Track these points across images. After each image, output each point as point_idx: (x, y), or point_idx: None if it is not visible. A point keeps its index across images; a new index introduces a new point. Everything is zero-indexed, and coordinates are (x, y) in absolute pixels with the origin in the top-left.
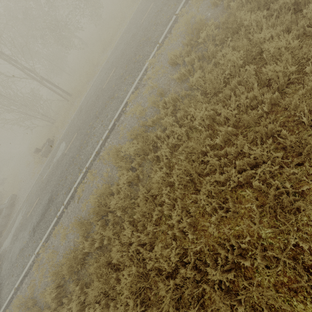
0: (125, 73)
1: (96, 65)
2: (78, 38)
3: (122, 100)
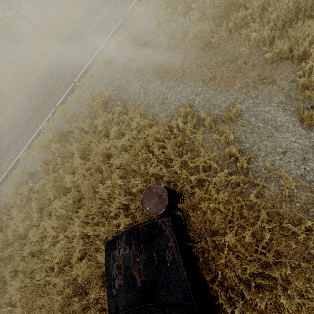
0: (31, 118)
1: (31, 73)
2: (26, 20)
3: (18, 151)
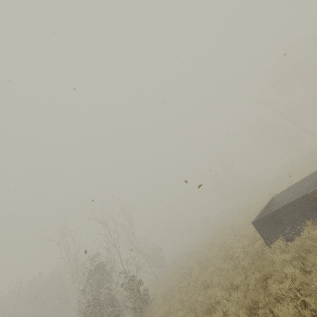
0: None
1: None
2: None
3: None
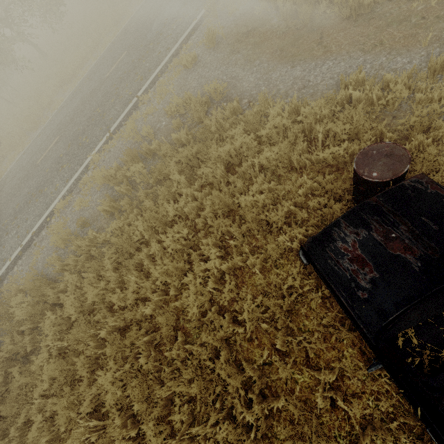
0: (65, 156)
1: (46, 106)
2: (30, 43)
3: (49, 202)
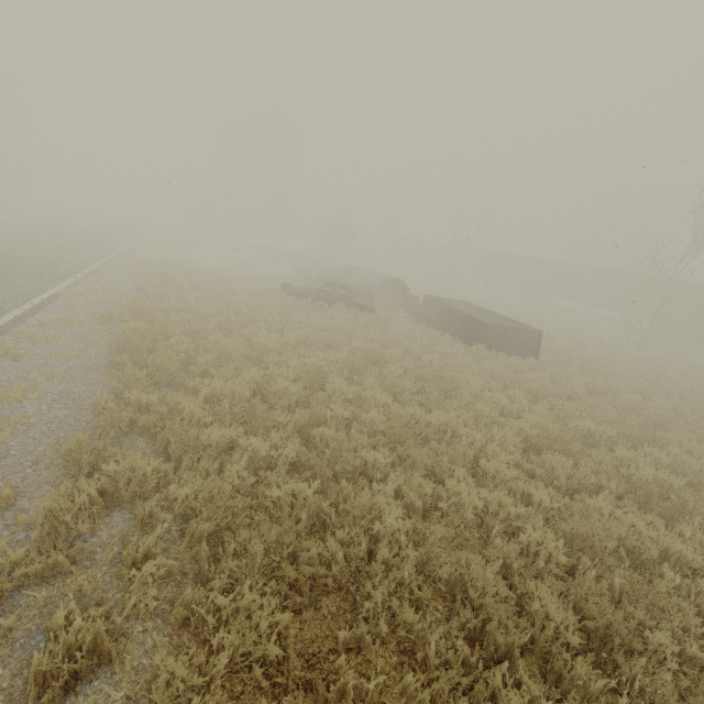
0: (3, 272)
1: None
2: None
3: (39, 289)
